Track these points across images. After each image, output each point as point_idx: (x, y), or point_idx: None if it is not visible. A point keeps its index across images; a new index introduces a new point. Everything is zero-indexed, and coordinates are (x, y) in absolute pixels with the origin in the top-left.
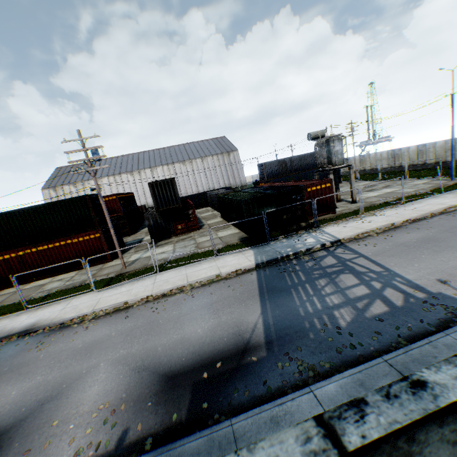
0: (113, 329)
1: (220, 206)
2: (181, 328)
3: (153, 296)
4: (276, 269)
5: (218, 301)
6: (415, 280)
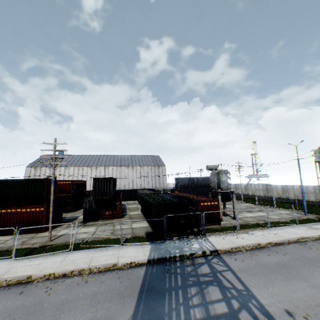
0: (3, 304)
1: (141, 202)
2: (58, 317)
3: (55, 274)
4: (162, 268)
5: (103, 292)
6: (267, 305)
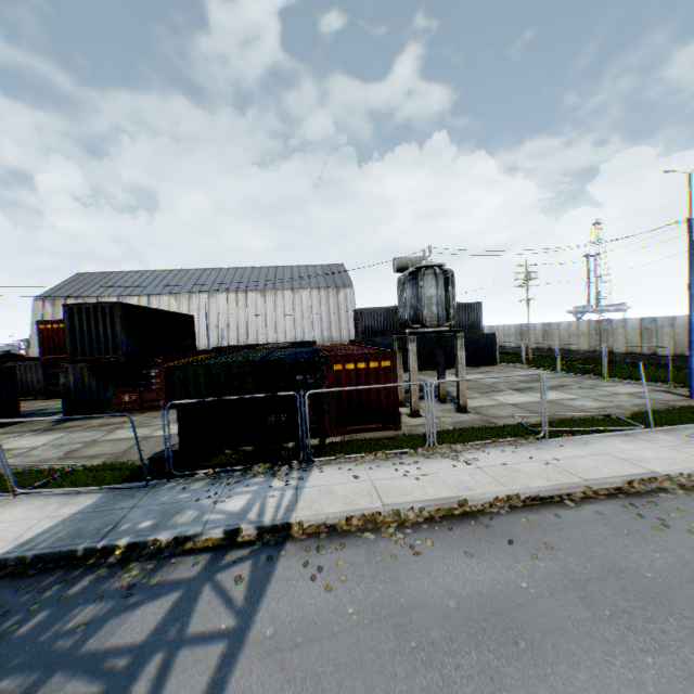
0: None
1: None
2: None
3: None
4: None
5: None
6: None
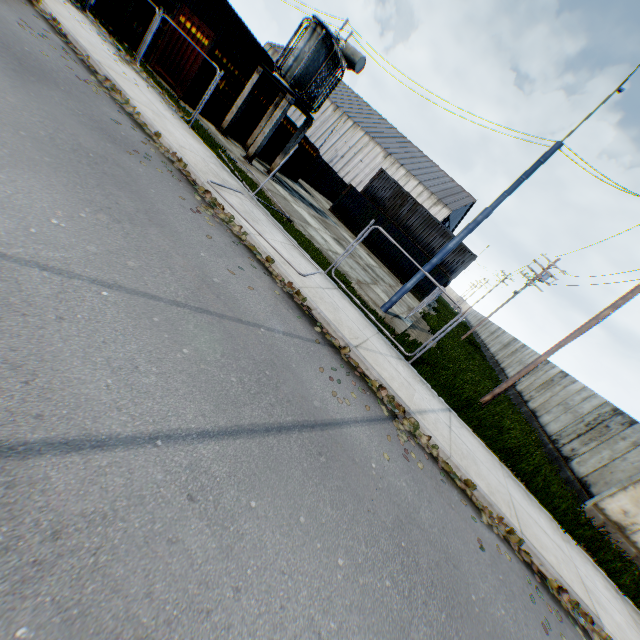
0: None
1: None
2: None
3: None
4: None
5: None
6: None
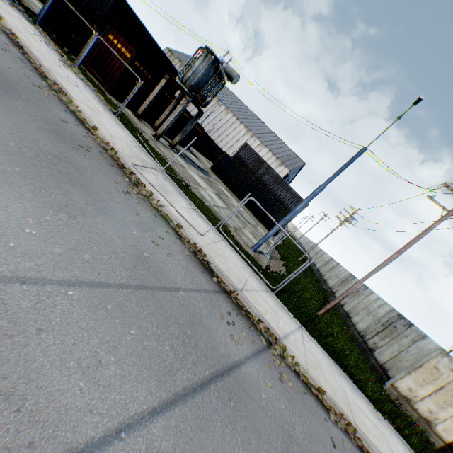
0: None
1: None
2: None
3: None
4: None
5: None
6: None
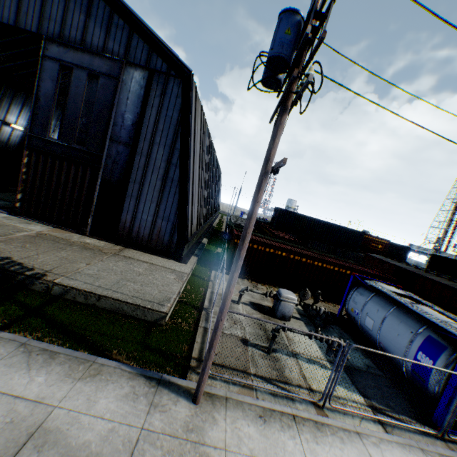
0: None
1: None
2: None
3: None
4: None
5: None
6: None
